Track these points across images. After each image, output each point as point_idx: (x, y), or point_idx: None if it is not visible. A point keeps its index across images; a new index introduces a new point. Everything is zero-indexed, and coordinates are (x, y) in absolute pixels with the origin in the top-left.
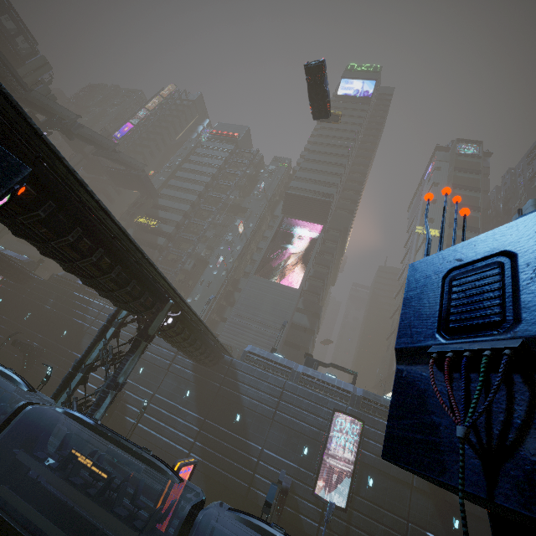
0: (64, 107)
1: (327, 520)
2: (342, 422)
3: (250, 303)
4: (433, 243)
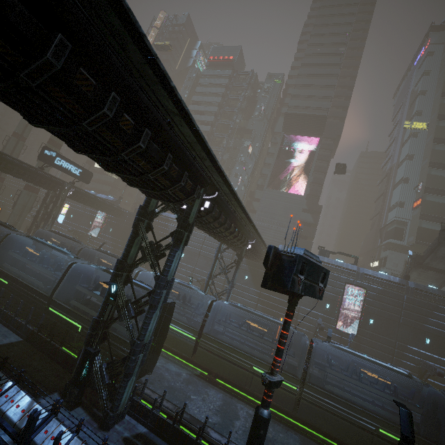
0: None
1: (350, 342)
2: (351, 289)
3: (268, 210)
4: (420, 136)
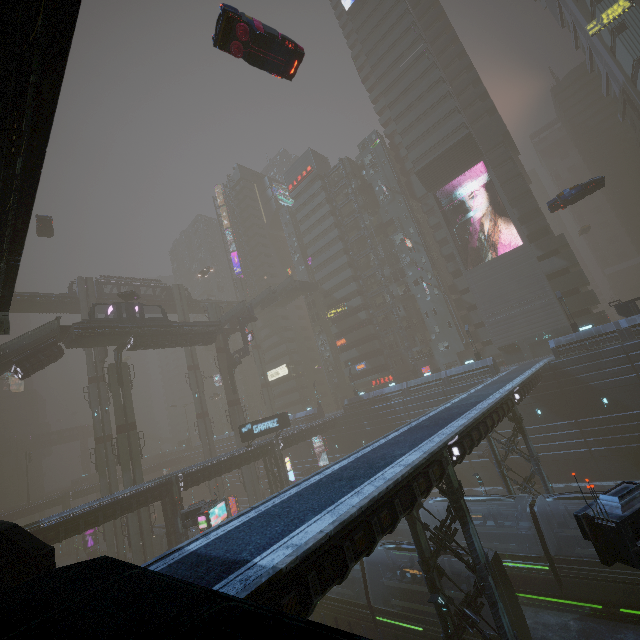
0: (234, 307)
1: None
2: None
3: (490, 296)
4: (630, 23)
